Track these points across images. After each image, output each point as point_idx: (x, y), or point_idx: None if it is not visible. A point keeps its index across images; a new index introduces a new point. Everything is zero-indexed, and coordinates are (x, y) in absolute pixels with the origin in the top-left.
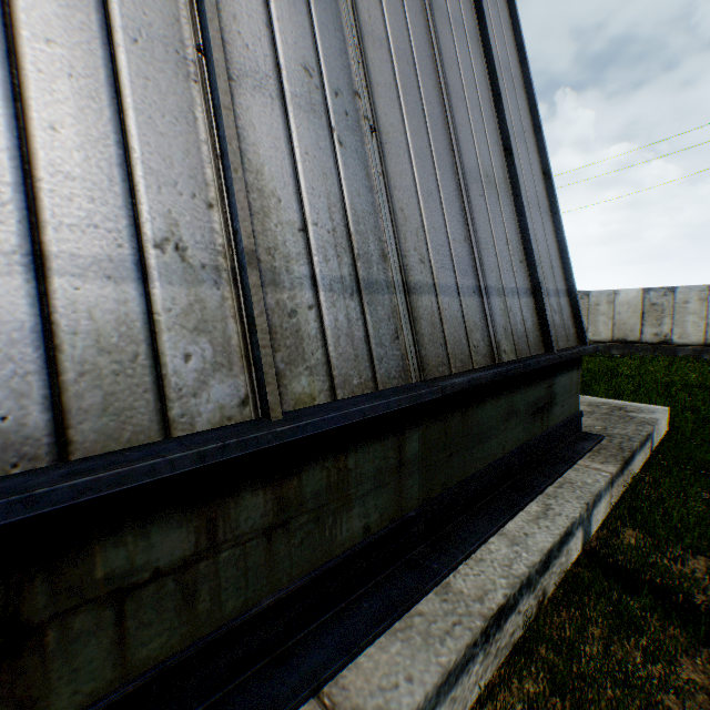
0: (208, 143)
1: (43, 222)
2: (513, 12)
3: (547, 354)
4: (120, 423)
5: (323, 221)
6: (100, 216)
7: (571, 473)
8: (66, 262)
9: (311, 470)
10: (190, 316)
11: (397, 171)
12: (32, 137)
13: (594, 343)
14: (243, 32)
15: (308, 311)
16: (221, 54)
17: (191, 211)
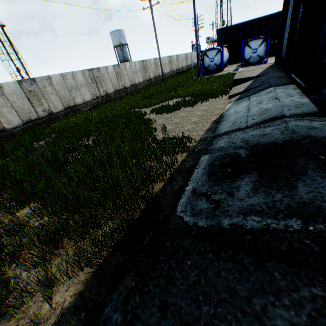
0: None
1: None
2: None
3: None
4: None
5: None
6: None
7: None
8: None
9: None
10: None
11: None
12: None
13: (111, 94)
14: None
15: None
16: None
17: None
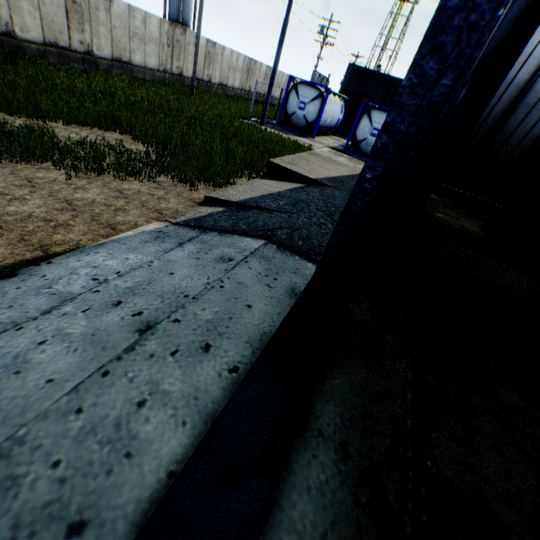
0: None
1: None
2: None
3: None
4: None
5: None
6: None
7: None
8: None
9: None
10: None
11: None
12: None
13: (28, 44)
14: None
15: None
16: None
17: None
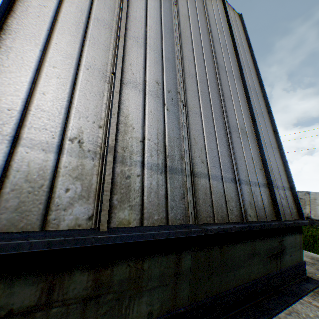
0: (106, 104)
1: (24, 125)
2: (256, 70)
3: (277, 221)
4: (21, 217)
5: (153, 138)
6: (49, 125)
7: (298, 304)
8: (27, 141)
9: (119, 265)
10: (75, 171)
11: (194, 122)
12: (34, 95)
13: (314, 220)
14: (132, 69)
15: (137, 177)
16: (119, 74)
17: (90, 128)
